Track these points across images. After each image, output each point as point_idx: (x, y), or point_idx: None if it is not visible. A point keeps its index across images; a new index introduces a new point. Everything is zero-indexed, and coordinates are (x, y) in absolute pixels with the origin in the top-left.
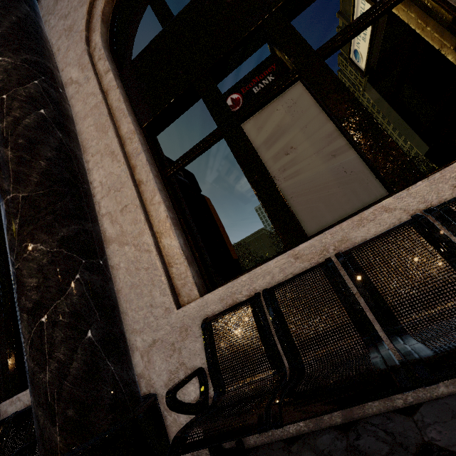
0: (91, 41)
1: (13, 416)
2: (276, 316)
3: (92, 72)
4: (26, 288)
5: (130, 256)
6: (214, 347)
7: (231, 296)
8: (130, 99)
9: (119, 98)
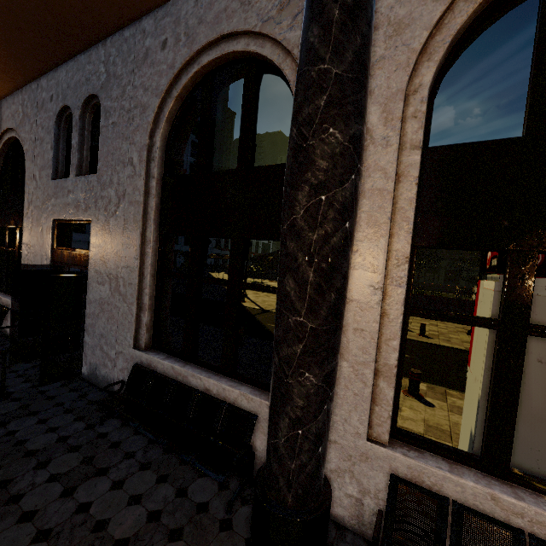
0: (416, 73)
1: (201, 395)
2: (456, 531)
3: (399, 139)
4: (293, 403)
5: (345, 372)
6: (395, 503)
7: (419, 472)
8: (419, 197)
9: (411, 200)
